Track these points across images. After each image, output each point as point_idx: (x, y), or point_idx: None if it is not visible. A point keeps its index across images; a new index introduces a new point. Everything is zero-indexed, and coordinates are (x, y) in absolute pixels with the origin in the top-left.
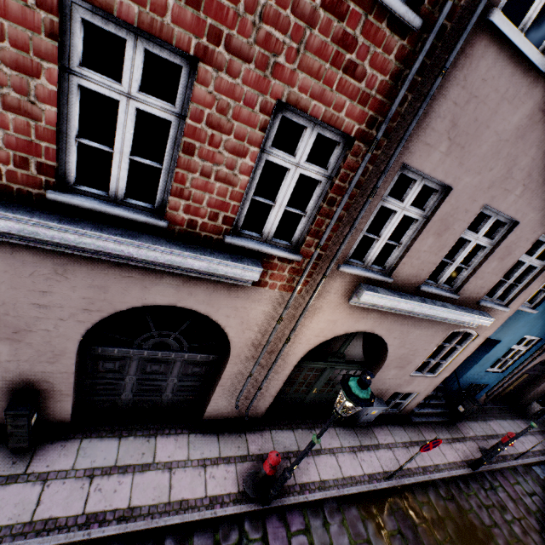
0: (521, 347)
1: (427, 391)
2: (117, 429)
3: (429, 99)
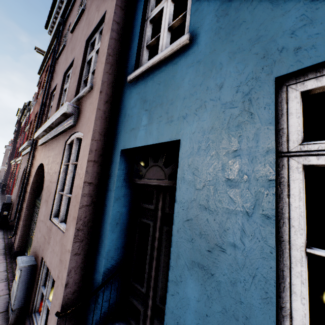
0: None
1: (60, 282)
2: (8, 233)
3: (50, 79)
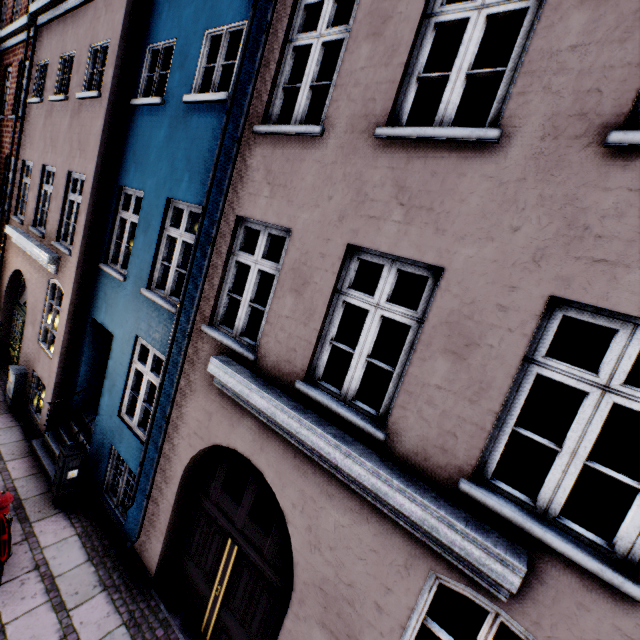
0: (152, 376)
1: (50, 388)
2: None
3: (19, 133)
